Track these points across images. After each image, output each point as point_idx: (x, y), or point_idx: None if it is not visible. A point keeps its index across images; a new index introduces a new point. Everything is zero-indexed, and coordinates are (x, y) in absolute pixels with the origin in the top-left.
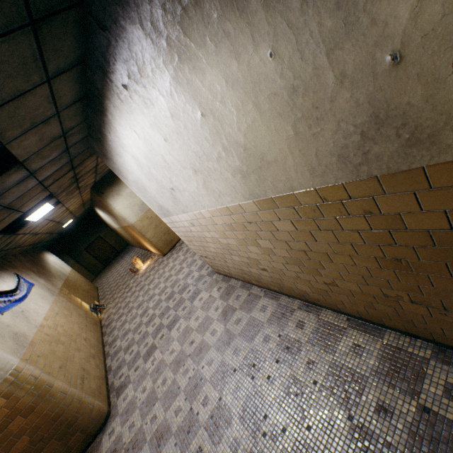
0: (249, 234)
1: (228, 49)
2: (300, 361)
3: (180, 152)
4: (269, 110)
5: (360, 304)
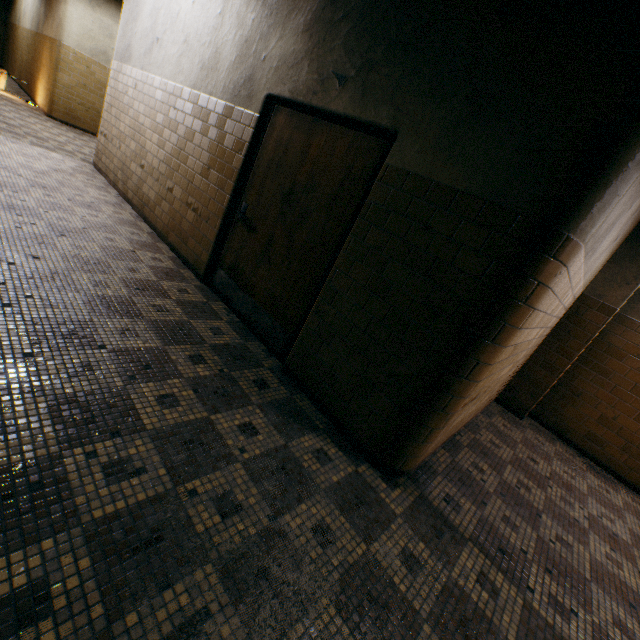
0: (166, 120)
1: (249, 1)
2: (89, 211)
3: (192, 20)
4: (237, 41)
5: (171, 214)
